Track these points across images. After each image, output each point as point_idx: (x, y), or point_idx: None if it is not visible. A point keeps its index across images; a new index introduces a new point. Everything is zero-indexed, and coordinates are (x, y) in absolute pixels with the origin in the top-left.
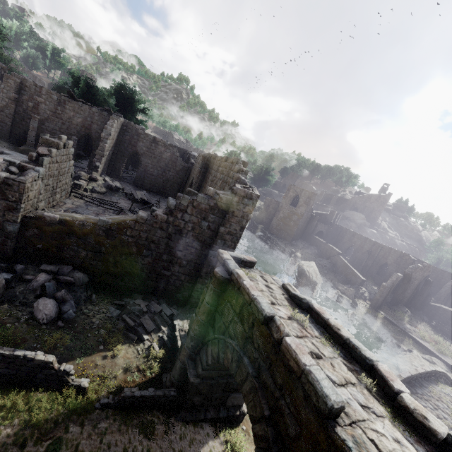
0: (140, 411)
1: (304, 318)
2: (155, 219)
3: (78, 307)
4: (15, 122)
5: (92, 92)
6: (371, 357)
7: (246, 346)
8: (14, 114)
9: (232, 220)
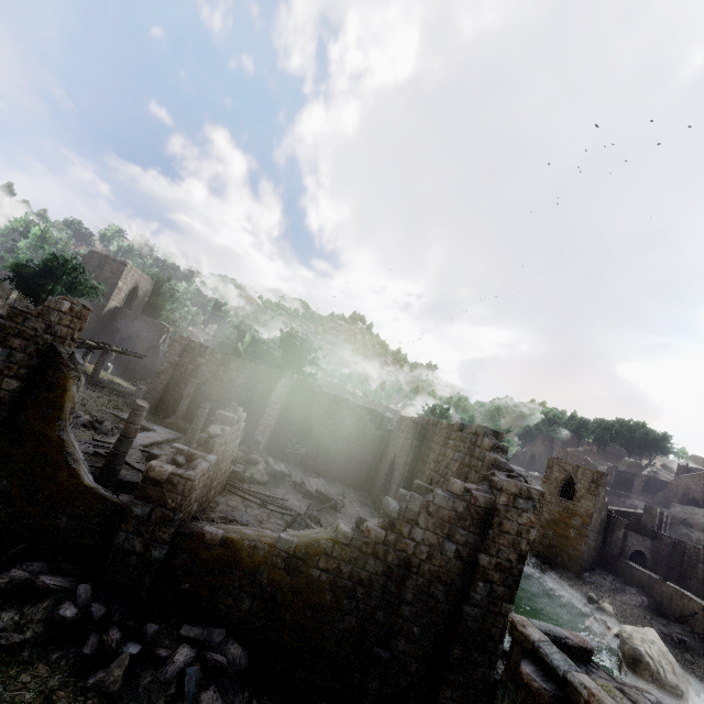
0: None
1: None
2: (365, 538)
3: None
4: (167, 389)
5: (257, 346)
6: None
7: None
8: (170, 379)
9: (501, 540)
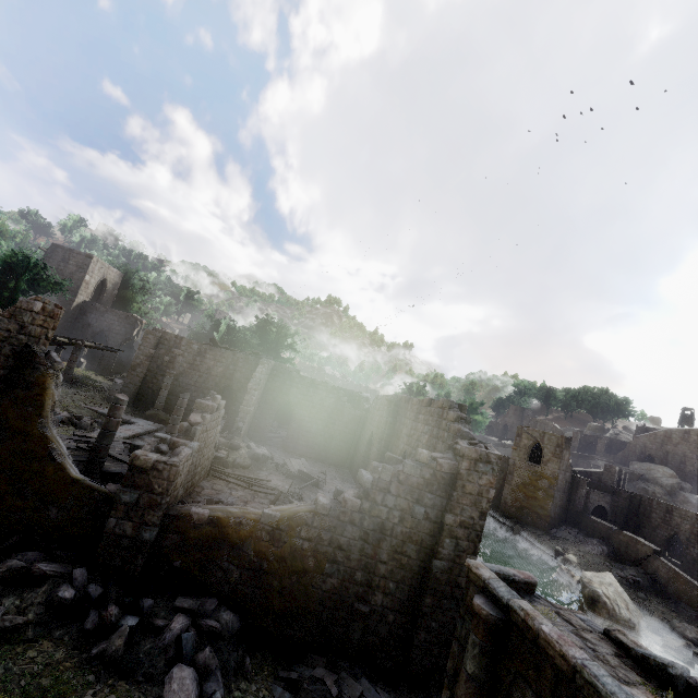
0: None
1: None
2: (342, 508)
3: (226, 685)
4: (145, 381)
5: (233, 334)
6: None
7: None
8: (146, 371)
9: (464, 501)
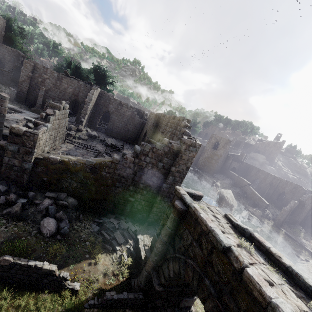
0: (117, 310)
1: (250, 247)
2: (125, 161)
3: (70, 224)
4: (29, 91)
5: (79, 71)
6: None
7: (205, 268)
8: (29, 86)
9: (181, 162)
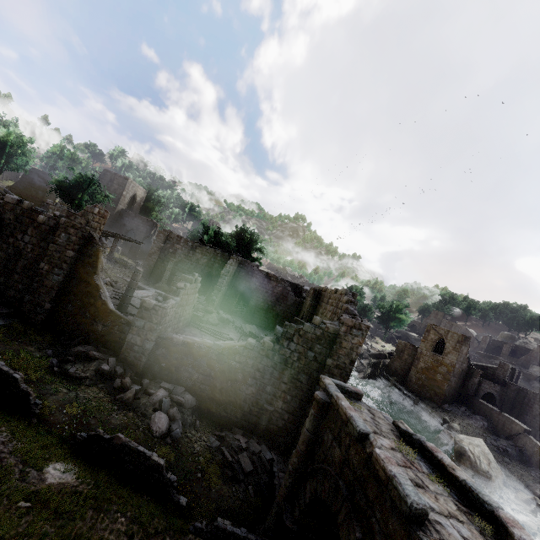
0: None
1: (409, 450)
2: (262, 346)
3: (184, 429)
4: (156, 264)
5: (217, 237)
6: (491, 501)
7: (342, 470)
8: (158, 258)
9: (340, 352)
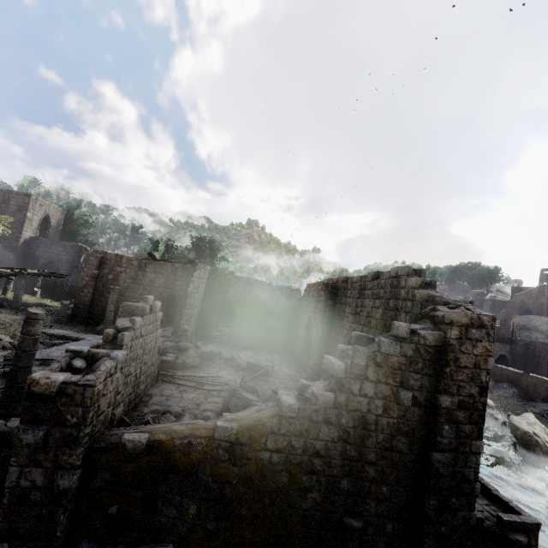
0: None
1: None
2: (313, 406)
3: None
4: (93, 300)
5: (172, 252)
6: None
7: None
8: (93, 291)
9: (459, 377)
